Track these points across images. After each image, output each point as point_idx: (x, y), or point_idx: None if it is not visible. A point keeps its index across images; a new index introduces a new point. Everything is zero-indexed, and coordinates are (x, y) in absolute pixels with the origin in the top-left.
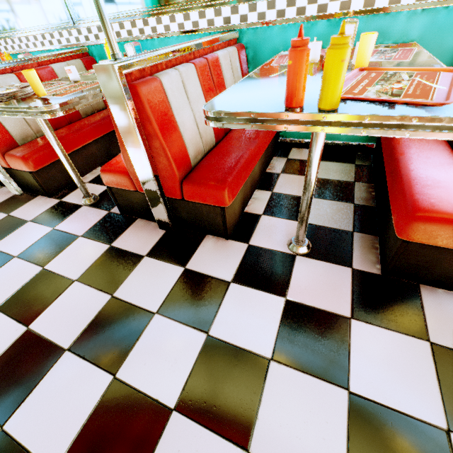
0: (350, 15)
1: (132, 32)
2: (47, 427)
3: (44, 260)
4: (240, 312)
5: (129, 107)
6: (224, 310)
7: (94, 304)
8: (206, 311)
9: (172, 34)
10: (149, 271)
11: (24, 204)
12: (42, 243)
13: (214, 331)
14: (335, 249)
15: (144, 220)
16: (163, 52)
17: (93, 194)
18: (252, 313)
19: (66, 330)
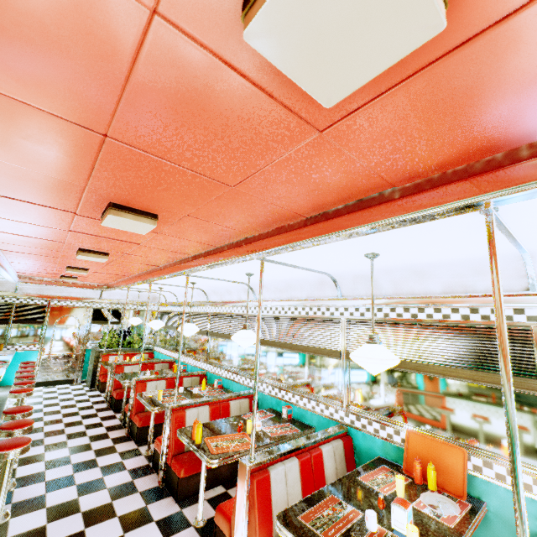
0: (291, 403)
1: (223, 374)
2: (56, 531)
3: (106, 474)
4: (143, 533)
5: (168, 419)
6: (139, 529)
7: (104, 501)
8: (133, 526)
9: (235, 381)
10: (133, 499)
11: (124, 442)
12: (113, 465)
13: (127, 534)
14: (211, 533)
15: (157, 475)
16: (195, 401)
17: (152, 450)
18: (146, 536)
19: (87, 505)
